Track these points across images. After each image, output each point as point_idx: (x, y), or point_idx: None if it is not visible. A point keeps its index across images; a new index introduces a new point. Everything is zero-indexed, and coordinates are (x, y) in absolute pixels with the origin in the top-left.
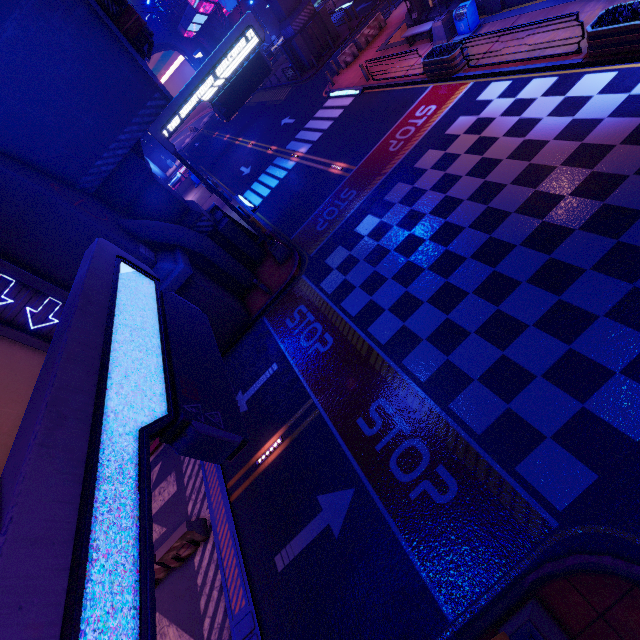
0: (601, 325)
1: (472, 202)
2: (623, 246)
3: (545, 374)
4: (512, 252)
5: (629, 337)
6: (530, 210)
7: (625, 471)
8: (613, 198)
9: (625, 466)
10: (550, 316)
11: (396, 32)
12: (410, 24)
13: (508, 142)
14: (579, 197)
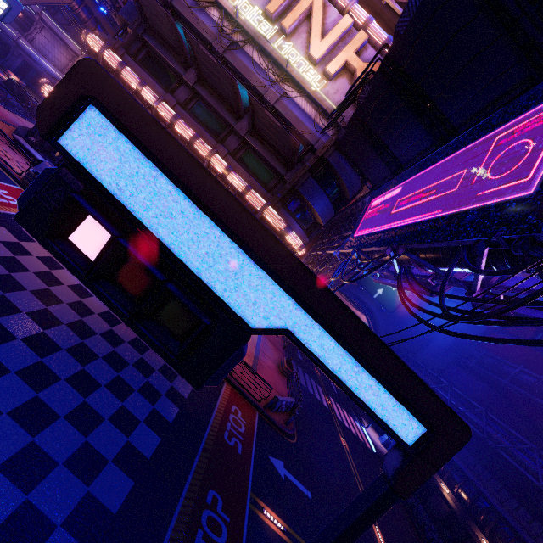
0: (106, 425)
1: (35, 296)
2: (121, 378)
3: (66, 462)
4: (59, 352)
5: (118, 436)
6: (77, 329)
7: (107, 541)
8: (119, 349)
9: (108, 537)
10: (78, 412)
11: (0, 120)
12: (24, 137)
13: (71, 277)
14: (104, 339)
